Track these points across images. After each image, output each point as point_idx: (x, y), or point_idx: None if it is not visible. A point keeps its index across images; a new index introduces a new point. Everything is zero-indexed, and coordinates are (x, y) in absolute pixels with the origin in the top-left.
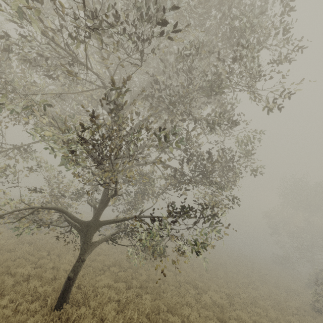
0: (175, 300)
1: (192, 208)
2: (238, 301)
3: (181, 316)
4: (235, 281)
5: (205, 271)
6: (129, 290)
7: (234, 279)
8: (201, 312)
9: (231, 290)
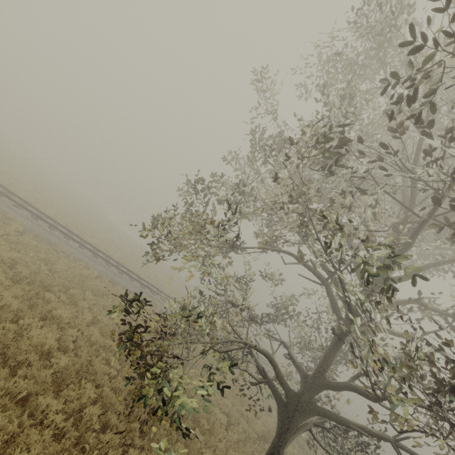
0: None
1: None
2: None
3: None
4: None
5: None
6: None
7: None
8: None
9: None
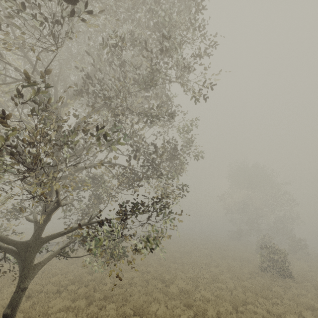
0: (142, 300)
1: (142, 203)
2: (202, 281)
3: (149, 315)
4: (199, 264)
5: (172, 262)
6: (91, 305)
7: (198, 263)
8: (168, 304)
9: (195, 274)
